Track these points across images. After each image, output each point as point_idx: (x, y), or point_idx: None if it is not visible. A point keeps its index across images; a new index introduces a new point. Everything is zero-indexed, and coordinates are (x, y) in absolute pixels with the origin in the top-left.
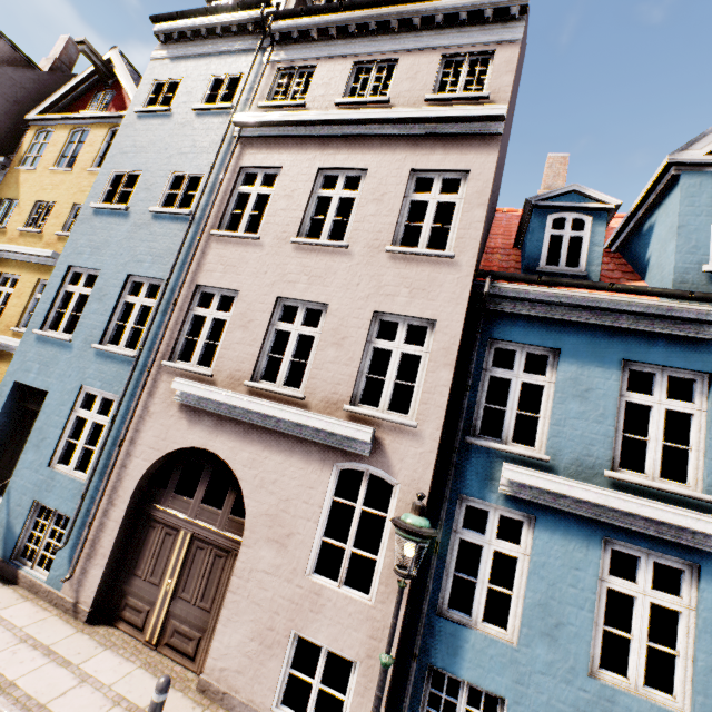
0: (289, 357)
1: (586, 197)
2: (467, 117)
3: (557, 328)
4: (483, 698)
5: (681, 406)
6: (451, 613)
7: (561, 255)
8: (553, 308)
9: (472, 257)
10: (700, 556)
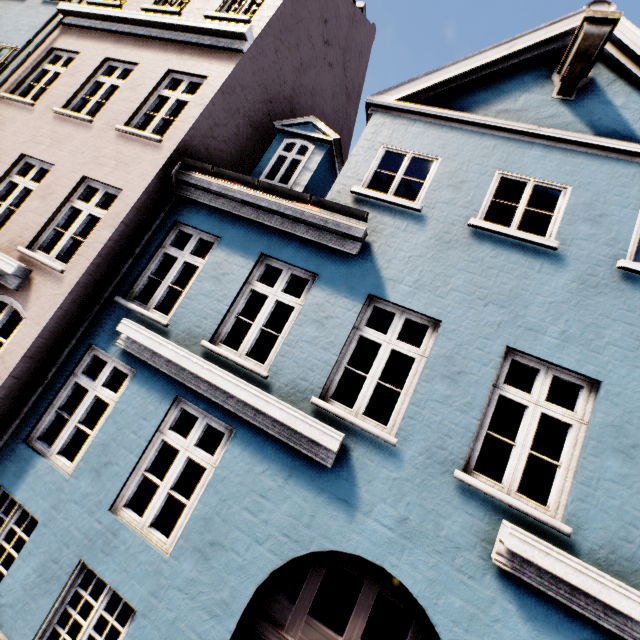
0: (8, 204)
1: (318, 129)
2: (220, 31)
3: (228, 221)
4: (28, 519)
5: (289, 299)
6: (38, 443)
7: (279, 172)
8: (229, 202)
9: (174, 144)
10: (239, 423)
